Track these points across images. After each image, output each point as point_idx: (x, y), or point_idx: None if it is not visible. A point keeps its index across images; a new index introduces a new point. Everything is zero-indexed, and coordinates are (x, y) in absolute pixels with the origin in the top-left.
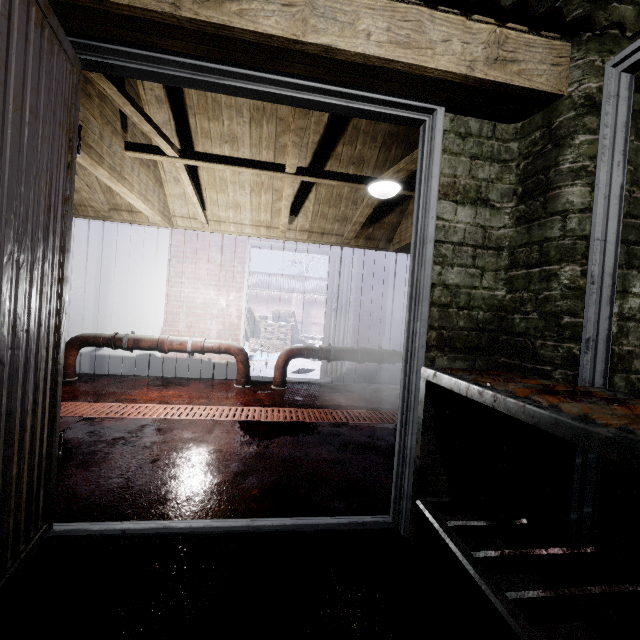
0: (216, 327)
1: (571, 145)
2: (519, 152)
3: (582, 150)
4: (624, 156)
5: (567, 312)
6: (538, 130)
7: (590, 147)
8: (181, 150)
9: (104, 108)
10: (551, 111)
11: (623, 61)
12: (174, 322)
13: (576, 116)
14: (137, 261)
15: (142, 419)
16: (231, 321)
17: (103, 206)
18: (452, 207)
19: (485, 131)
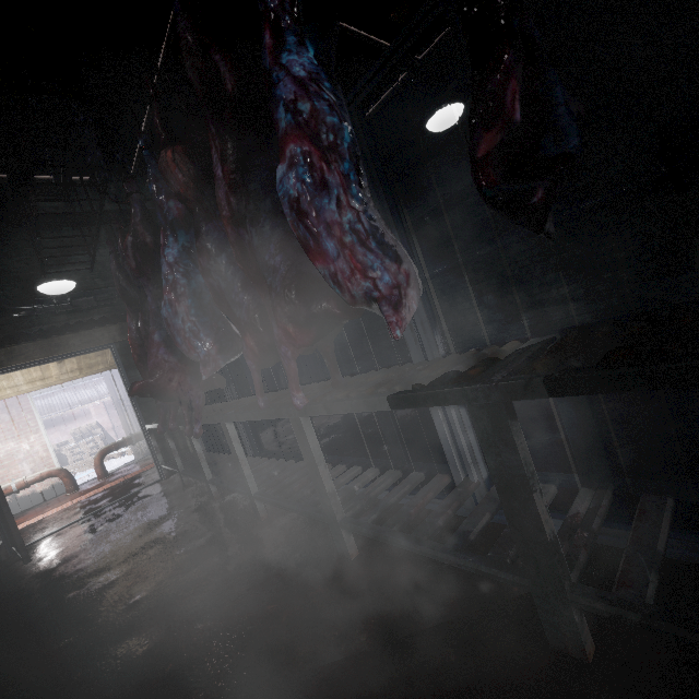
0: (28, 466)
1: None
2: None
3: None
4: None
5: None
6: None
7: None
8: None
9: None
10: None
11: None
12: None
13: None
14: None
15: None
16: (40, 456)
17: None
18: (134, 371)
19: None
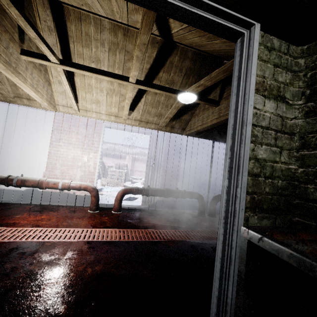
0: (80, 173)
1: None
2: (306, 65)
3: None
4: None
5: None
6: None
7: None
8: (61, 59)
9: (3, 20)
10: None
11: None
12: (52, 169)
13: None
14: (31, 130)
15: (13, 242)
16: (89, 170)
17: (9, 94)
18: (262, 99)
19: (283, 48)
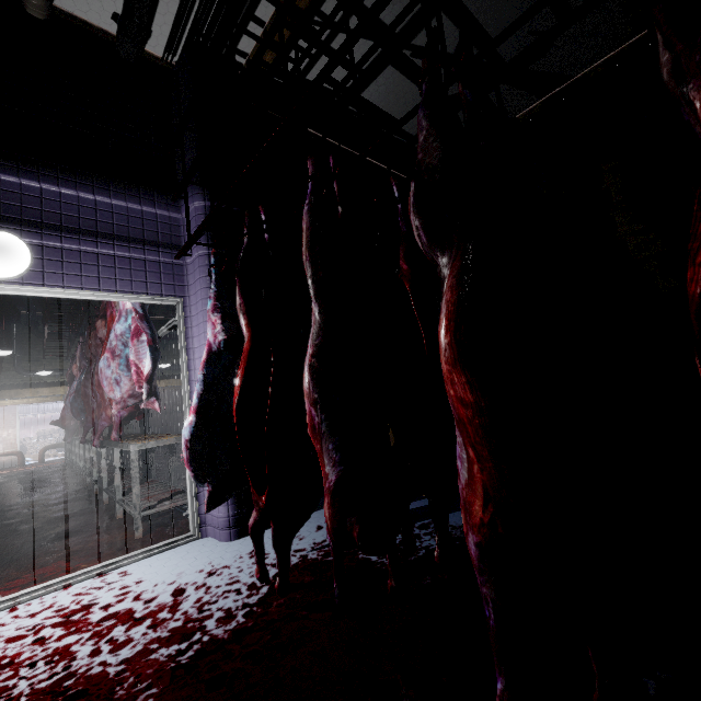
0: (3, 446)
1: None
2: None
3: None
4: None
5: None
6: None
7: None
8: None
9: None
10: None
11: None
12: None
13: None
14: None
15: None
16: (11, 442)
17: None
18: None
19: None
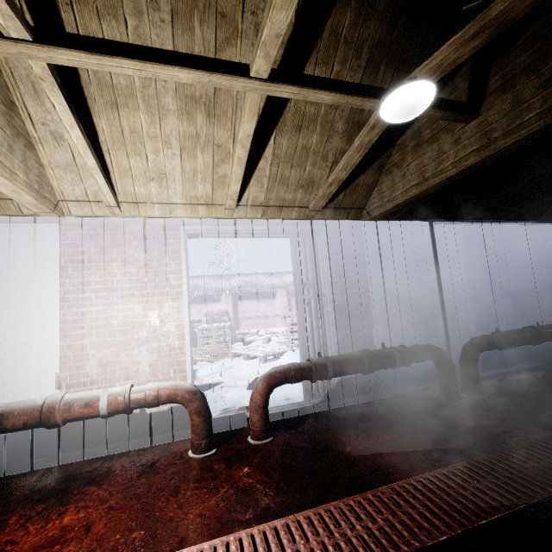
0: (147, 357)
1: None
2: None
3: None
4: None
5: None
6: None
7: None
8: (35, 27)
9: None
10: None
11: None
12: (77, 362)
13: None
14: (6, 276)
15: None
16: (169, 344)
17: None
18: None
19: None
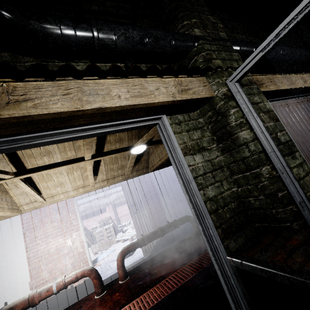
0: (69, 261)
1: (230, 114)
2: (205, 122)
3: (236, 115)
4: (256, 113)
5: (278, 190)
6: (209, 111)
7: (238, 113)
8: (15, 172)
9: None
10: (211, 103)
11: (233, 79)
12: (38, 274)
13: (225, 103)
14: None
15: None
16: (78, 251)
17: None
18: (191, 157)
19: (186, 118)
